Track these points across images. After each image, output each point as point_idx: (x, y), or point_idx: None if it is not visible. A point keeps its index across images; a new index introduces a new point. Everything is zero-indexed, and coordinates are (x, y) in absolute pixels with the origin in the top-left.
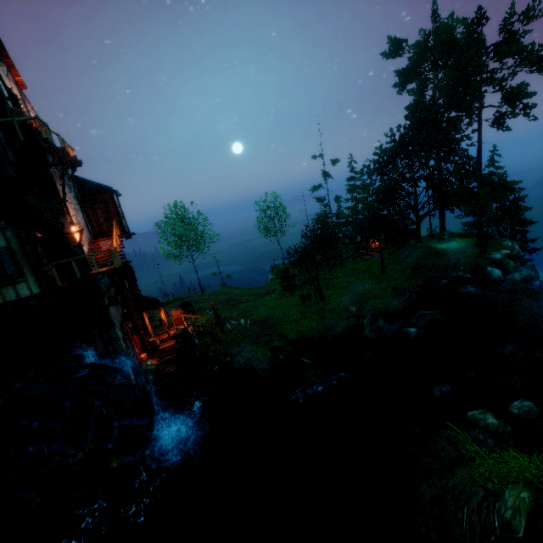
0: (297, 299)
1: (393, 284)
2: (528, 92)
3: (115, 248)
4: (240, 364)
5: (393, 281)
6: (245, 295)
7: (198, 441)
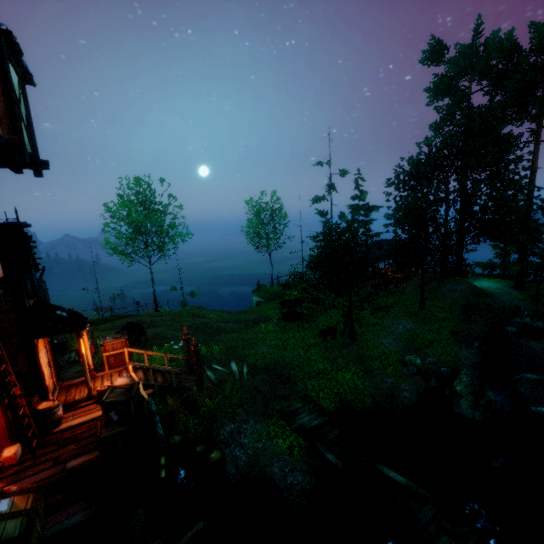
0: (311, 334)
1: (447, 326)
2: None
3: None
4: (240, 466)
5: (443, 321)
6: (226, 321)
7: None
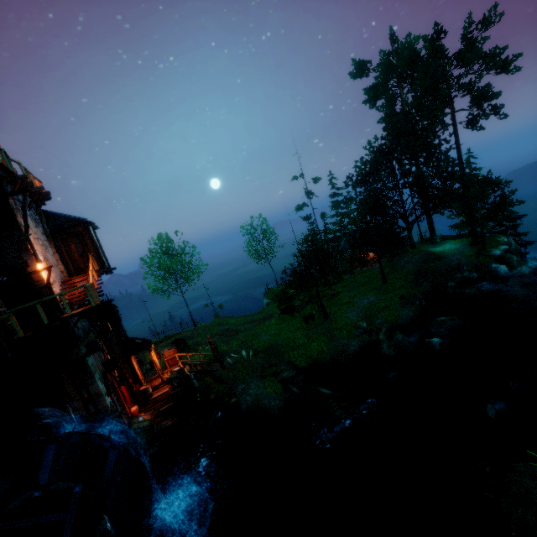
0: (299, 321)
1: (398, 293)
2: (495, 94)
3: (92, 284)
4: (248, 404)
5: (397, 290)
6: (242, 324)
7: (208, 512)
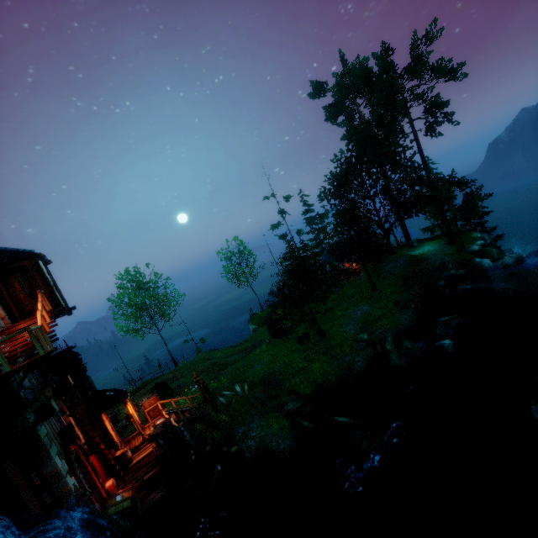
0: (293, 343)
1: (392, 299)
2: (446, 102)
3: (40, 326)
4: (252, 450)
5: (389, 296)
6: (230, 355)
7: None
